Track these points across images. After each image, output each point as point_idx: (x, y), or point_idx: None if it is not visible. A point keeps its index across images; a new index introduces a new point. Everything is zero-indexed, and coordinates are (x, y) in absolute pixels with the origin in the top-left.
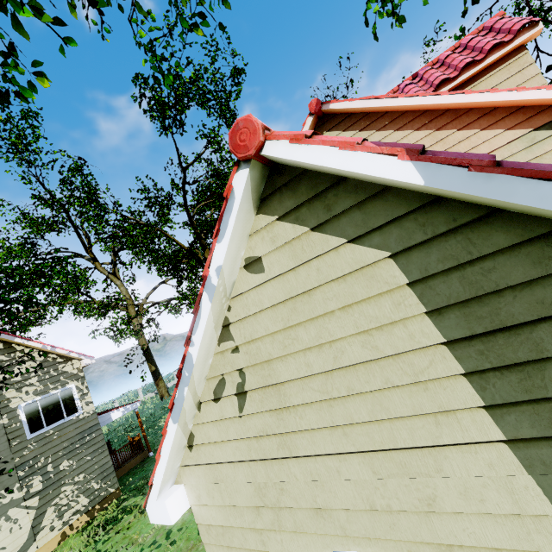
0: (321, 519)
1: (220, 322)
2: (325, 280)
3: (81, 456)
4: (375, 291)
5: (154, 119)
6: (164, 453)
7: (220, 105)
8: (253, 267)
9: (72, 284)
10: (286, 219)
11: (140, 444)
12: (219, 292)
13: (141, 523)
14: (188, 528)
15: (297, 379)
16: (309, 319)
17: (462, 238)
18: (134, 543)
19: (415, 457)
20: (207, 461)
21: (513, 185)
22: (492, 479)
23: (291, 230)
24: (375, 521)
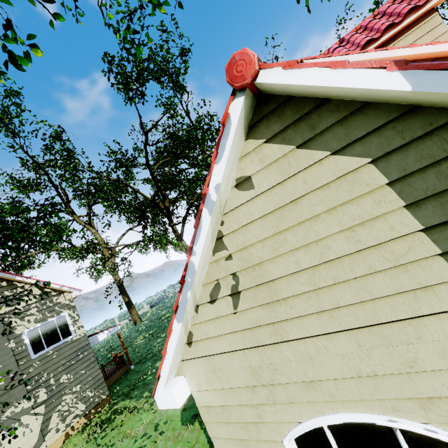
0: (311, 390)
1: (215, 235)
2: (311, 189)
3: (77, 371)
4: (358, 193)
5: (120, 91)
6: (170, 349)
7: (171, 80)
8: (243, 186)
9: (56, 233)
10: (273, 141)
11: (122, 359)
12: (216, 208)
13: (132, 421)
14: (172, 421)
15: (286, 275)
16: (296, 224)
17: (438, 139)
18: (128, 436)
19: (396, 329)
20: (205, 353)
21: None
22: None
23: (278, 150)
24: (361, 386)
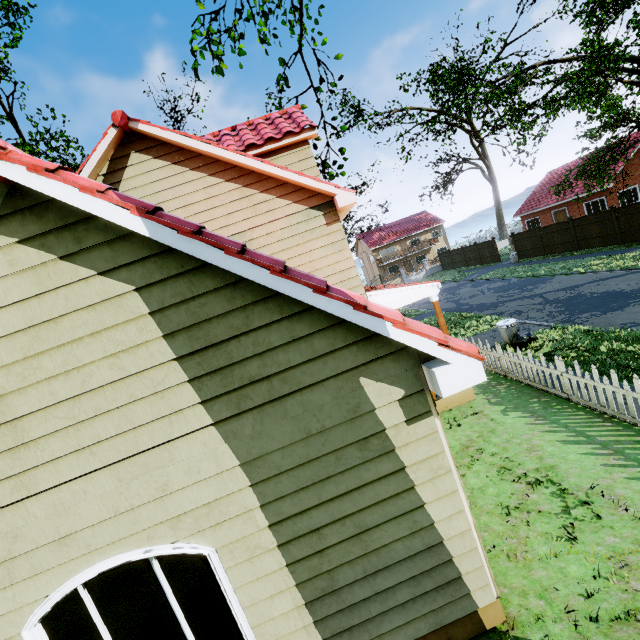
0: (64, 548)
1: None
2: (74, 308)
3: None
4: (122, 319)
5: None
6: None
7: None
8: None
9: None
10: (30, 244)
11: None
12: None
13: None
14: None
15: (39, 410)
16: (55, 347)
17: (188, 280)
18: None
19: (154, 455)
20: None
21: (203, 249)
22: (206, 453)
23: (35, 256)
24: (120, 524)
